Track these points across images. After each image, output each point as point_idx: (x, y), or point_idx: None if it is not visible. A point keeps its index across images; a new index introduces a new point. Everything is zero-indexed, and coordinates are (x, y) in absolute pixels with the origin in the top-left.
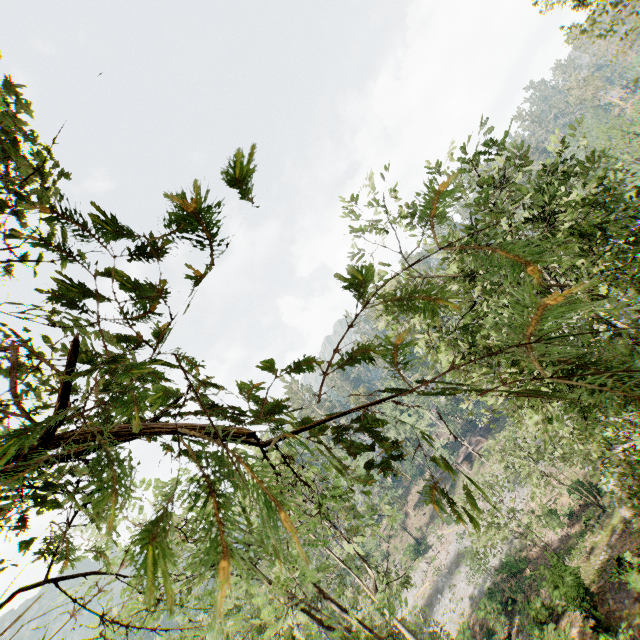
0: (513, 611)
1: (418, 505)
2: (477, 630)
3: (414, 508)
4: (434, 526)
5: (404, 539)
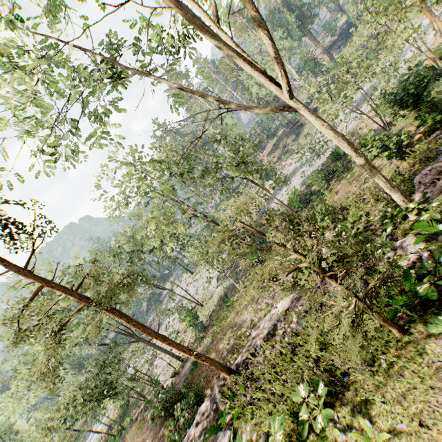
0: (332, 179)
1: (270, 153)
2: (302, 196)
3: (267, 155)
4: (280, 163)
5: (258, 174)
